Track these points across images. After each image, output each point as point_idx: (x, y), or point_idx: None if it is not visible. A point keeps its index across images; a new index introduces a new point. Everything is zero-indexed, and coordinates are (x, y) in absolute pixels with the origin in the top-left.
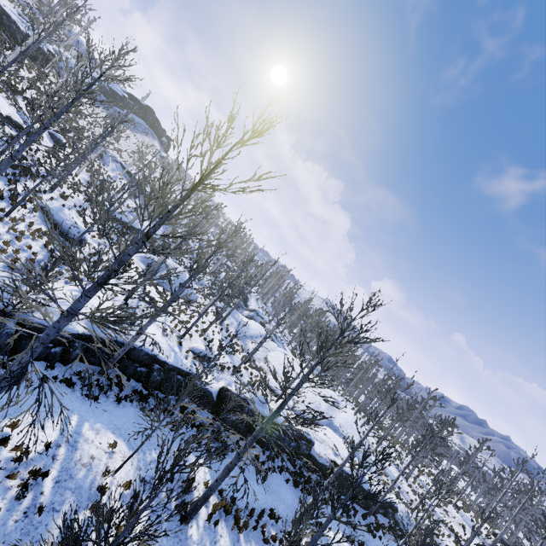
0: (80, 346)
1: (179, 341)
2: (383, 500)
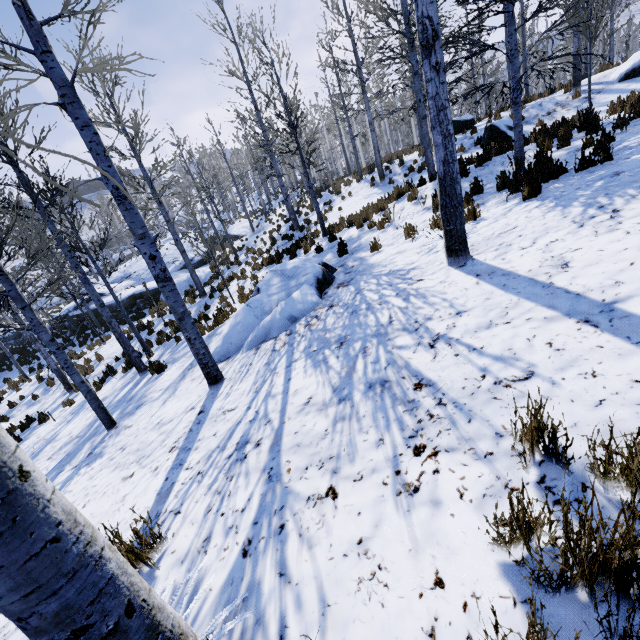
0: None
1: None
2: (123, 301)
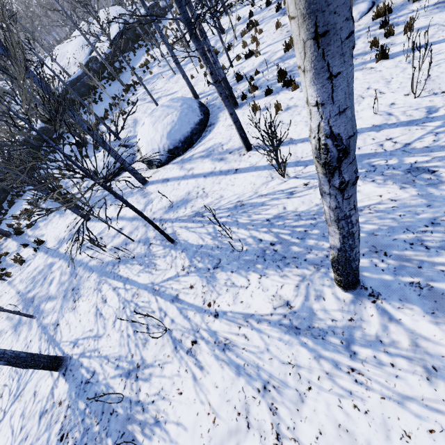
0: None
1: None
2: None
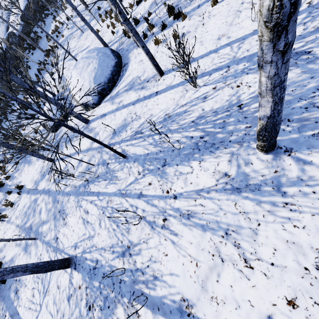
0: None
1: None
2: None
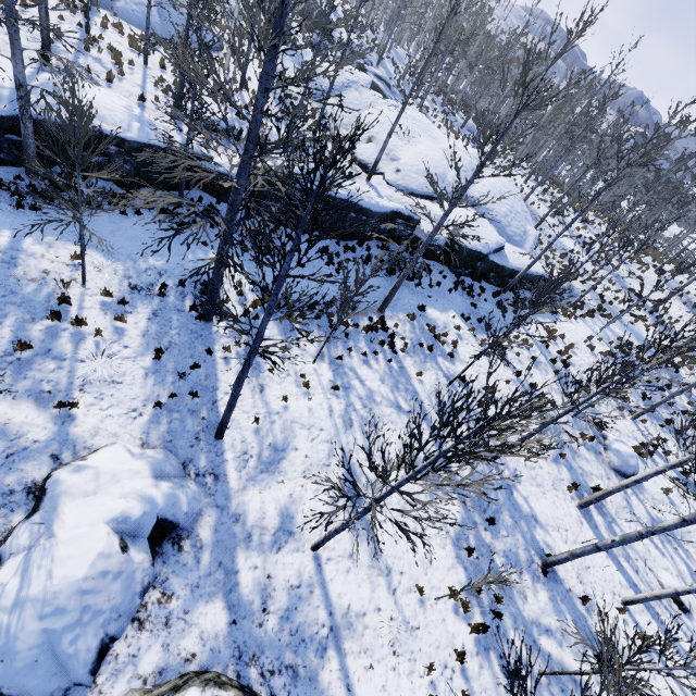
0: None
1: (174, 113)
2: (530, 275)
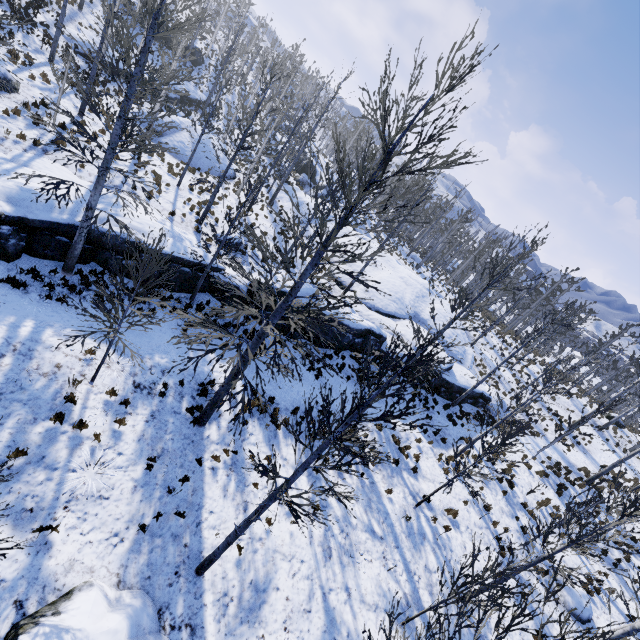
0: (12, 234)
1: (196, 227)
2: (473, 391)
